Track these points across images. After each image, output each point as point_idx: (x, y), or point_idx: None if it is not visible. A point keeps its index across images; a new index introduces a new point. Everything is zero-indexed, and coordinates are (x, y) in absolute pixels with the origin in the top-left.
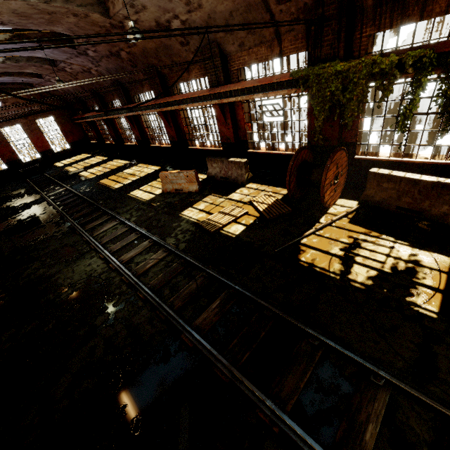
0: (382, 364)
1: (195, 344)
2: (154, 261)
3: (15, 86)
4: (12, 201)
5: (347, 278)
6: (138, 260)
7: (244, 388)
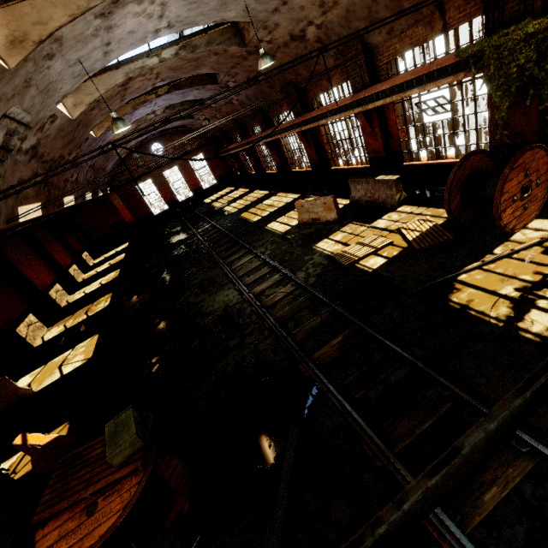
0: (535, 431)
1: (311, 375)
2: (282, 294)
3: (173, 130)
4: (171, 238)
5: (515, 326)
6: (268, 293)
7: (352, 421)
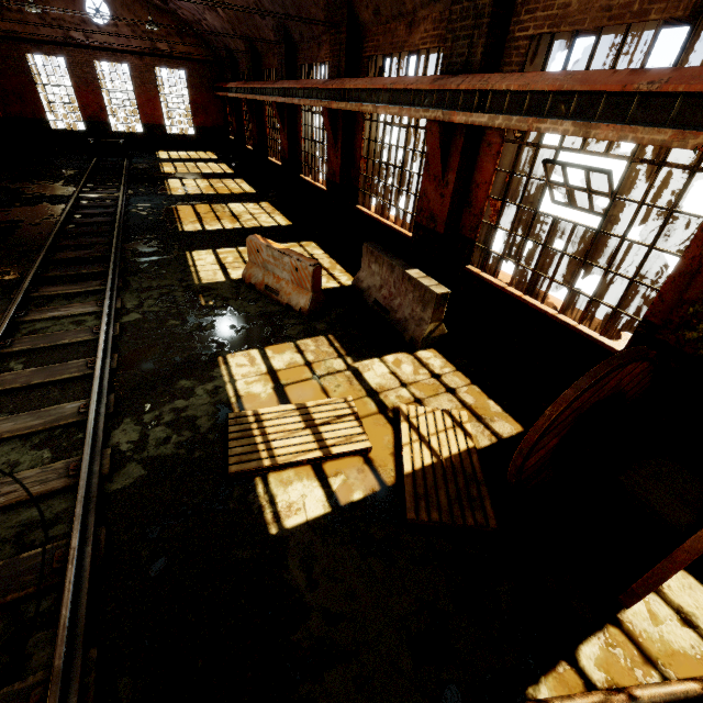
0: None
1: None
2: (12, 493)
3: None
4: (33, 182)
5: None
6: None
7: None
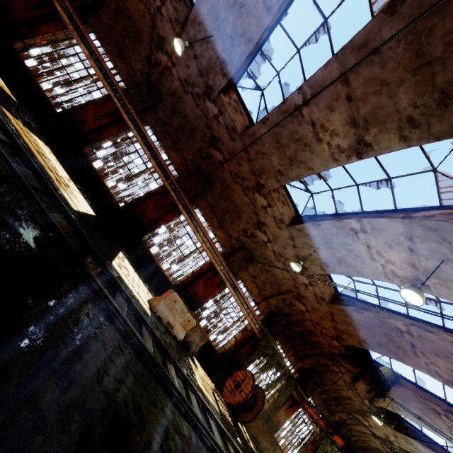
0: None
1: None
2: None
3: None
4: None
5: None
6: None
7: None
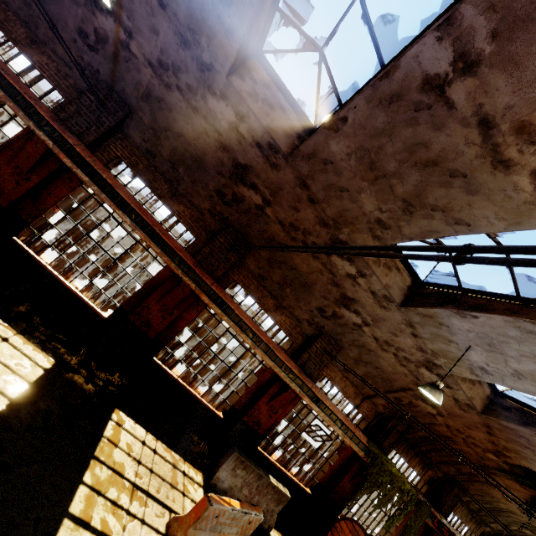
0: None
1: None
2: None
3: None
4: None
5: None
6: None
7: None
